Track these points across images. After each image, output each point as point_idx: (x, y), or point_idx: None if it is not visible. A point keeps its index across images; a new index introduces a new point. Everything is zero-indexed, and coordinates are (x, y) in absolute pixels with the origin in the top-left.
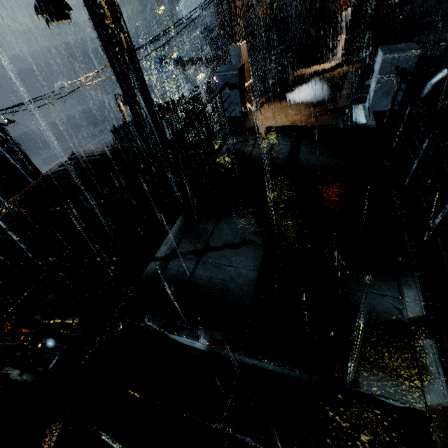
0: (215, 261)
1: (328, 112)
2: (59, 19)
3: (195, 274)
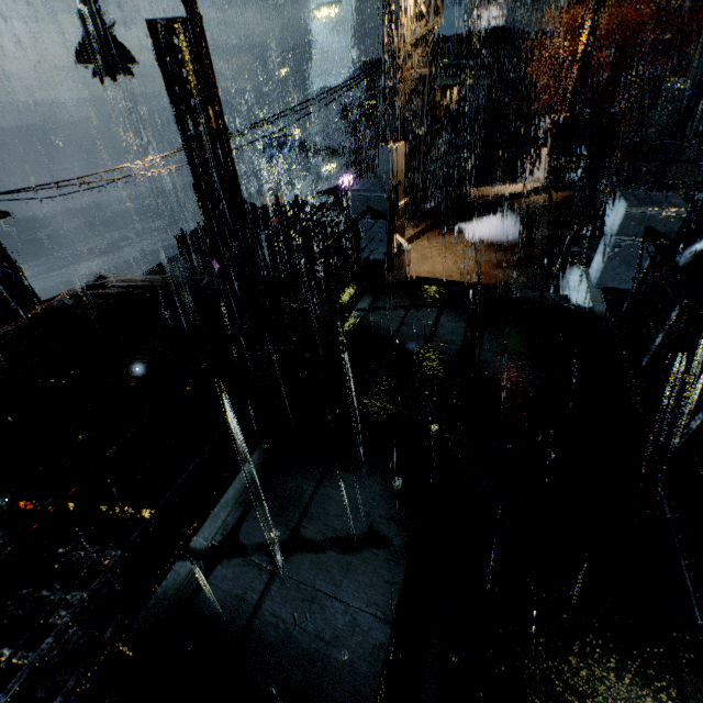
0: (308, 580)
1: (522, 263)
2: (113, 74)
3: (263, 610)
